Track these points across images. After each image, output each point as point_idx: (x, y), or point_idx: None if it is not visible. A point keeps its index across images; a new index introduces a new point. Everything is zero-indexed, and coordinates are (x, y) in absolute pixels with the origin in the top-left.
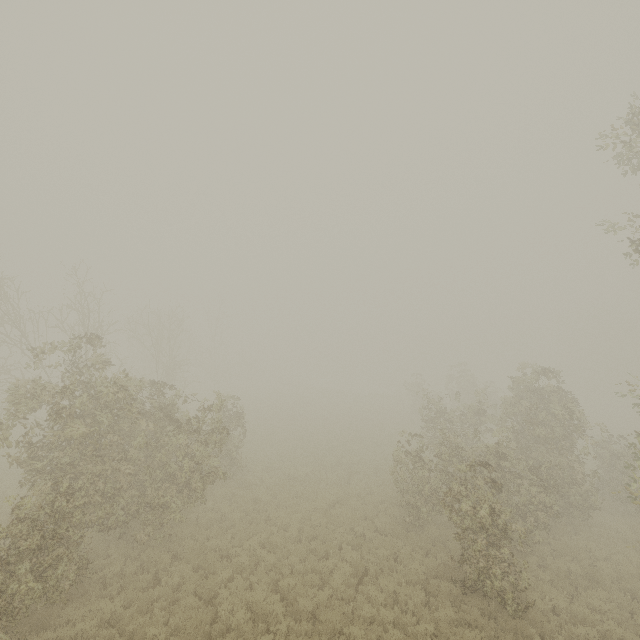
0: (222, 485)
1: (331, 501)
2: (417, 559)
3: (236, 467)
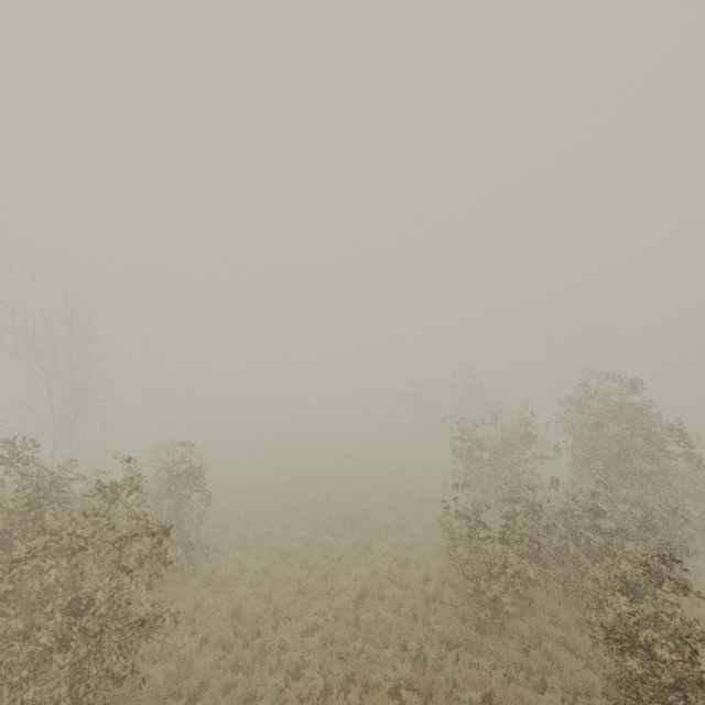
0: (176, 591)
1: (355, 591)
2: (526, 700)
3: (197, 551)
